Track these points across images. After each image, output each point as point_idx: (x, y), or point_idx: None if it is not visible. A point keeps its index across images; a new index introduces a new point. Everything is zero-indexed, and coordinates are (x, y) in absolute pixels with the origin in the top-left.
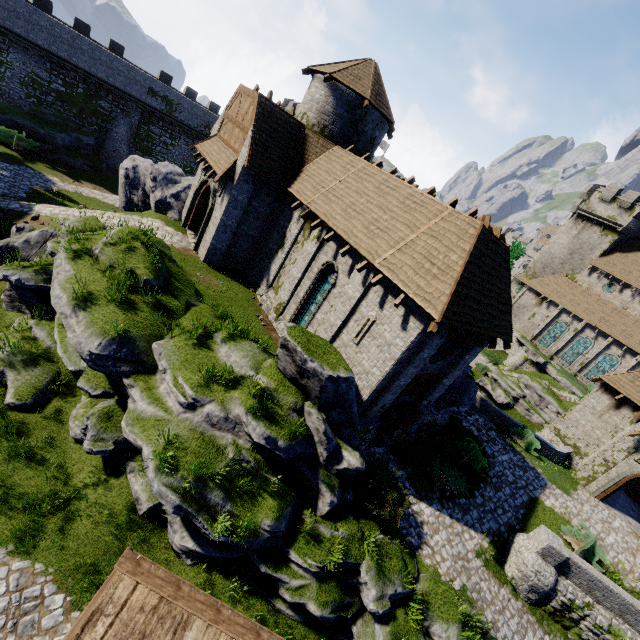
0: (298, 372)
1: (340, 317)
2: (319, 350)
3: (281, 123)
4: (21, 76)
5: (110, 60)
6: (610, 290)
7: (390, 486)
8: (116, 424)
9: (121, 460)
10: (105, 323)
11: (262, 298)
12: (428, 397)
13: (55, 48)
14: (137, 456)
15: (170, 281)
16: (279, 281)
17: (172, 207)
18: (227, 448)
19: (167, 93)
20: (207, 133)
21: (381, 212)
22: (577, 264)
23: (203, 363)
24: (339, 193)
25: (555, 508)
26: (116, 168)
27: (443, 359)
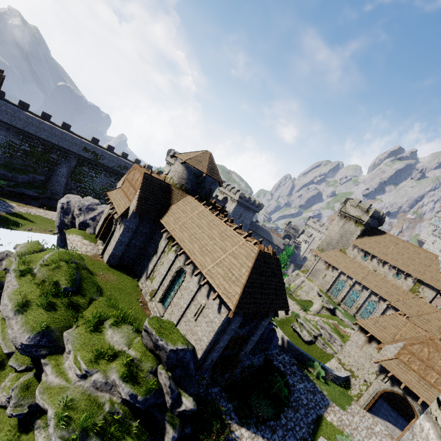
0: (154, 346)
1: (186, 302)
2: (167, 331)
3: (157, 185)
4: (2, 142)
5: (61, 134)
6: (365, 259)
7: (215, 419)
8: (32, 392)
9: (32, 419)
10: (34, 322)
11: (143, 285)
12: (244, 349)
13: (27, 128)
14: (43, 415)
15: (81, 285)
16: (153, 274)
17: (90, 225)
18: (105, 404)
19: (95, 150)
20: (119, 170)
21: (209, 239)
22: (345, 243)
23: (95, 344)
24: (188, 225)
25: (334, 421)
26: (57, 191)
27: (249, 325)
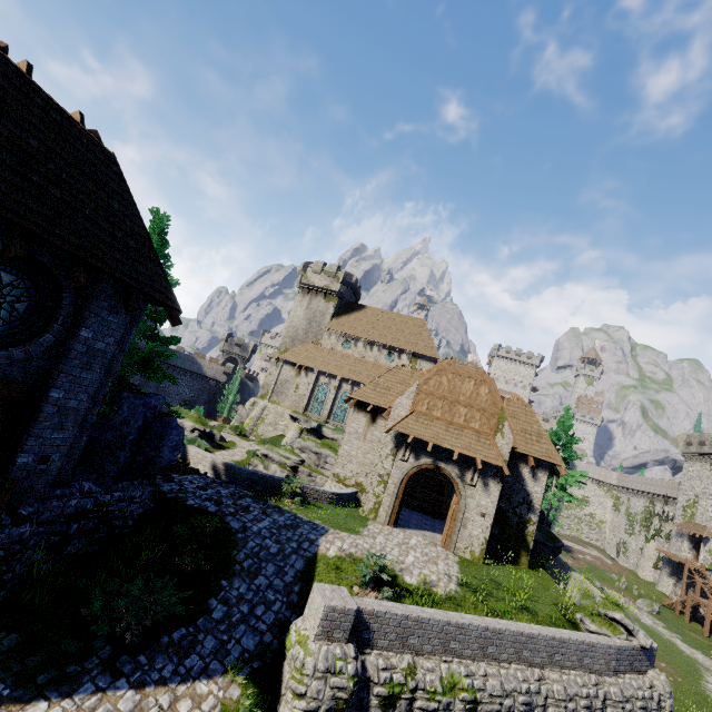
0: None
1: None
2: None
3: None
4: None
5: None
6: (348, 346)
7: None
8: None
9: None
10: None
11: None
12: (27, 443)
13: None
14: None
15: None
16: None
17: None
18: None
19: None
20: None
21: None
22: (317, 331)
23: None
24: None
25: (342, 556)
26: None
27: (25, 343)
